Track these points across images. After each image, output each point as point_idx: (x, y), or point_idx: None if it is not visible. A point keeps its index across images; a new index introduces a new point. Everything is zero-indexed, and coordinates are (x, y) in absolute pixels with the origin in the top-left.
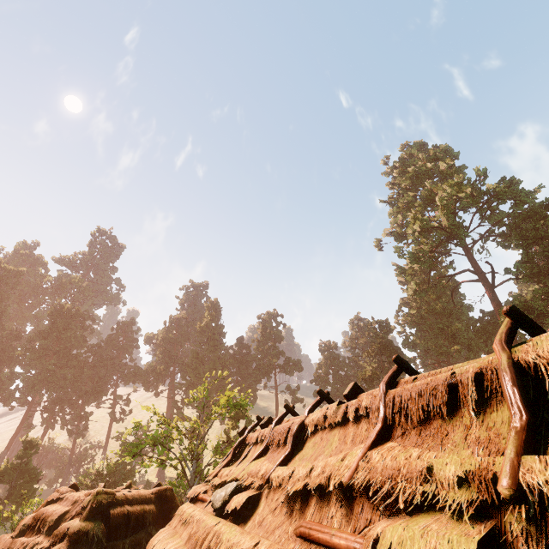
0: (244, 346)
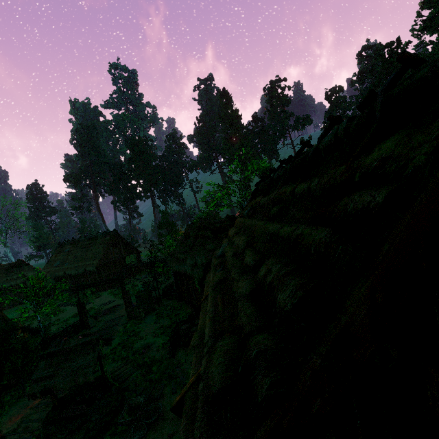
0: (258, 120)
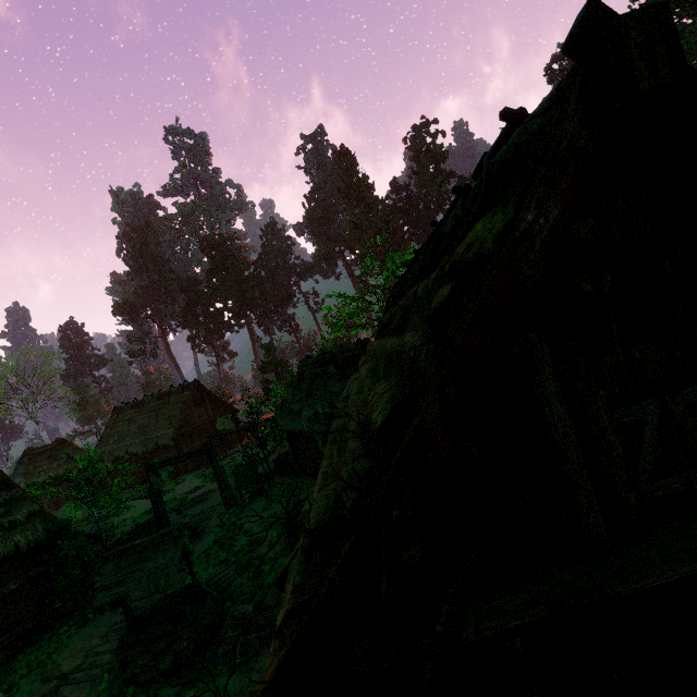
0: (401, 189)
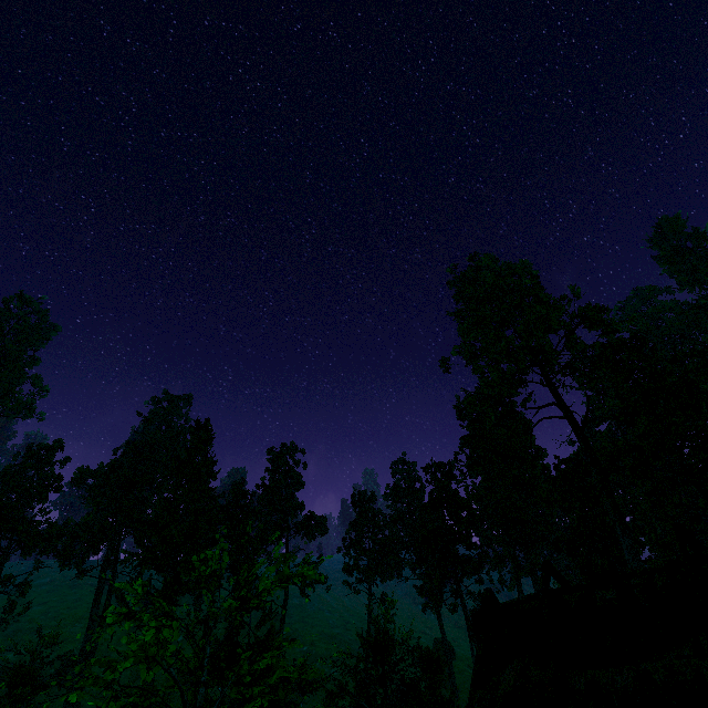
0: (243, 493)
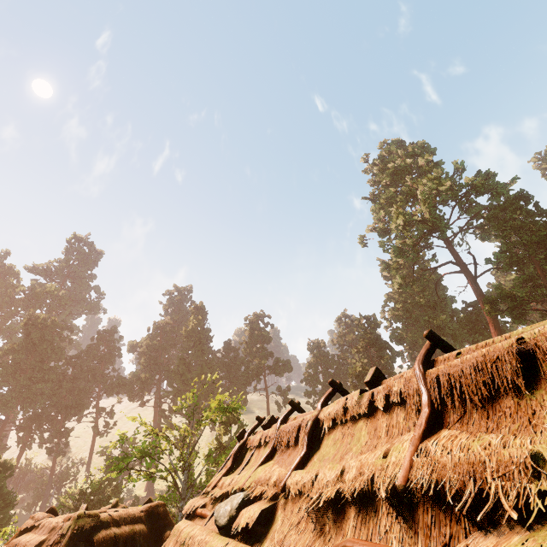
0: (231, 349)
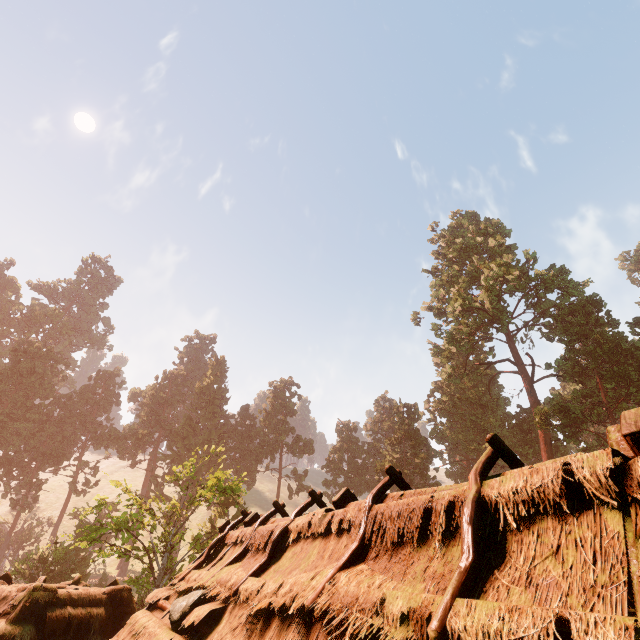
0: (248, 416)
